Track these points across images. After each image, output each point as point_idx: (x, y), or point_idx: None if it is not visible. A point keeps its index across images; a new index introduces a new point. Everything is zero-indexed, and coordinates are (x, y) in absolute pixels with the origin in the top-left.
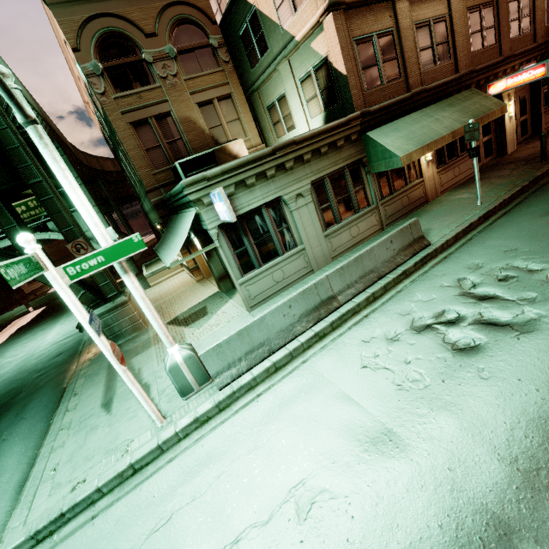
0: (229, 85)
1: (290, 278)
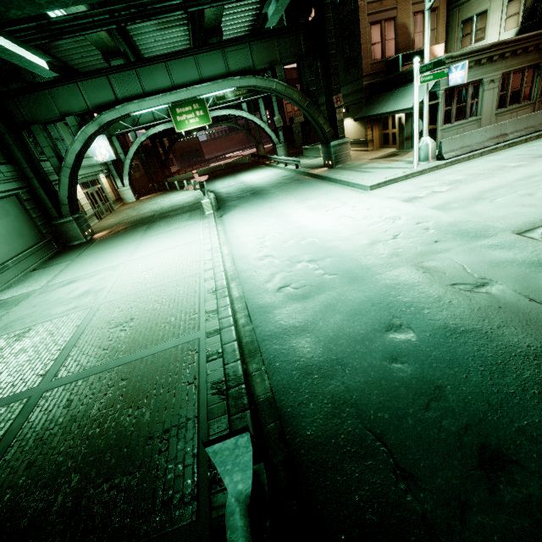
0: None
1: None
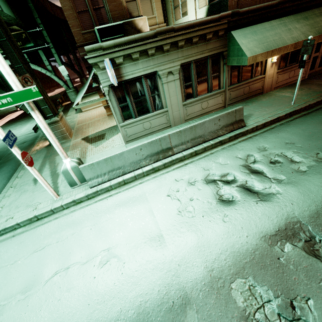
0: None
1: (154, 128)
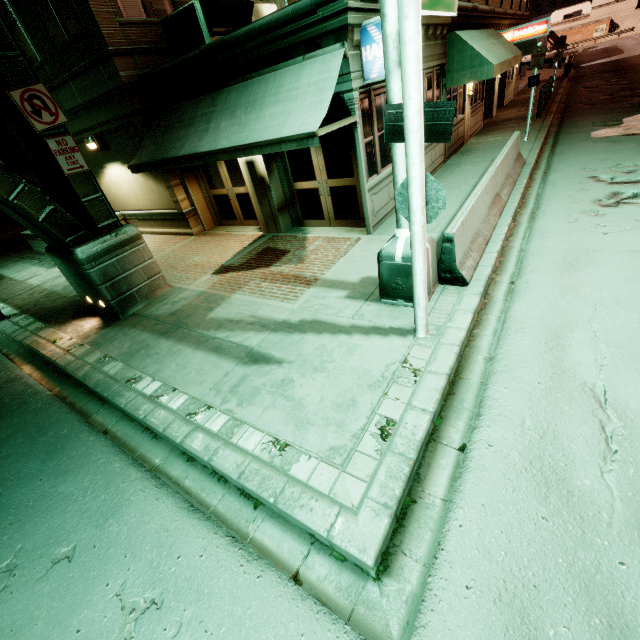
0: None
1: None
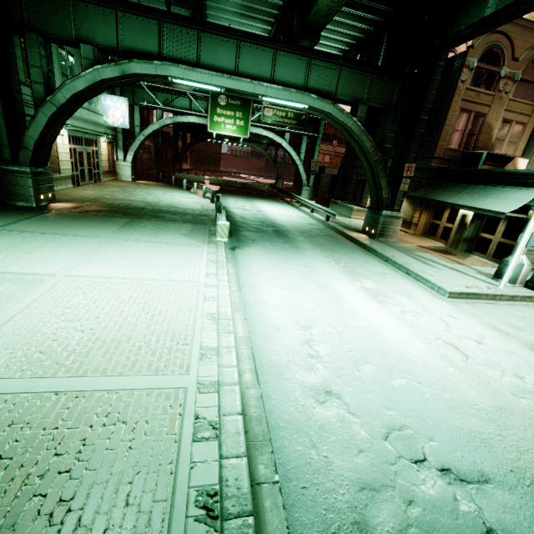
0: (529, 117)
1: None
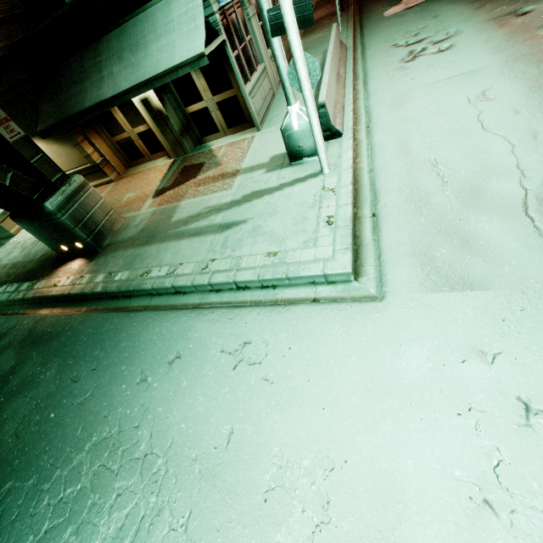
0: None
1: (267, 98)
